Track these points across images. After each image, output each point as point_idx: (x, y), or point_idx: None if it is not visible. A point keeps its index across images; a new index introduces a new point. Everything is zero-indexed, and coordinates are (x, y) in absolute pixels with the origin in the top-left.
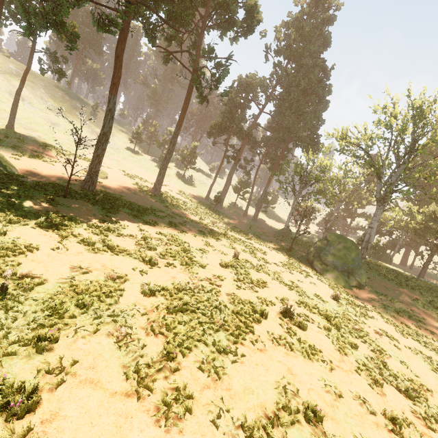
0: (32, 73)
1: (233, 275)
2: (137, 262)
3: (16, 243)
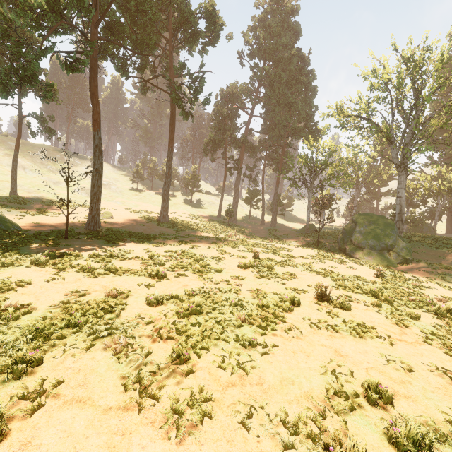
0: (30, 144)
1: (255, 273)
2: (143, 278)
3: (5, 282)
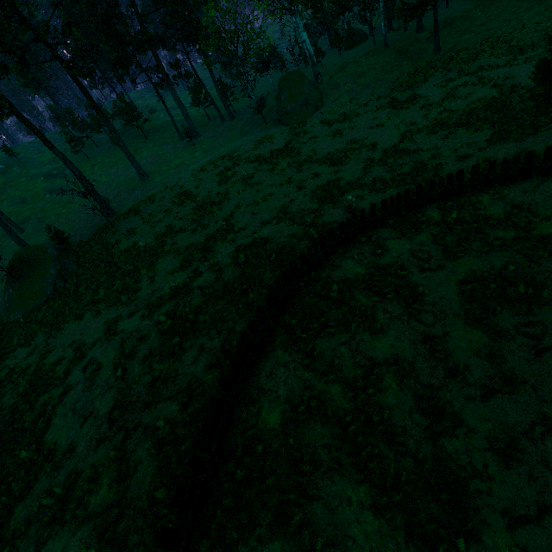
0: None
1: (218, 184)
2: (172, 217)
3: (130, 245)
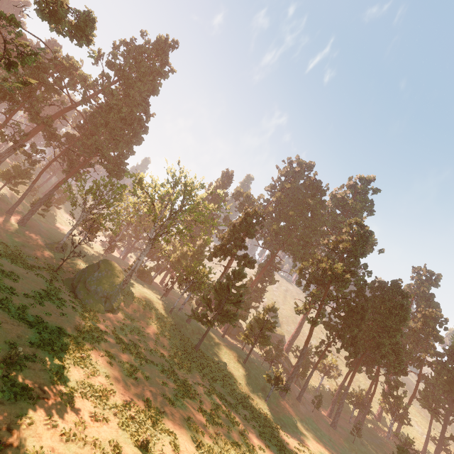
0: None
1: None
2: None
3: None
